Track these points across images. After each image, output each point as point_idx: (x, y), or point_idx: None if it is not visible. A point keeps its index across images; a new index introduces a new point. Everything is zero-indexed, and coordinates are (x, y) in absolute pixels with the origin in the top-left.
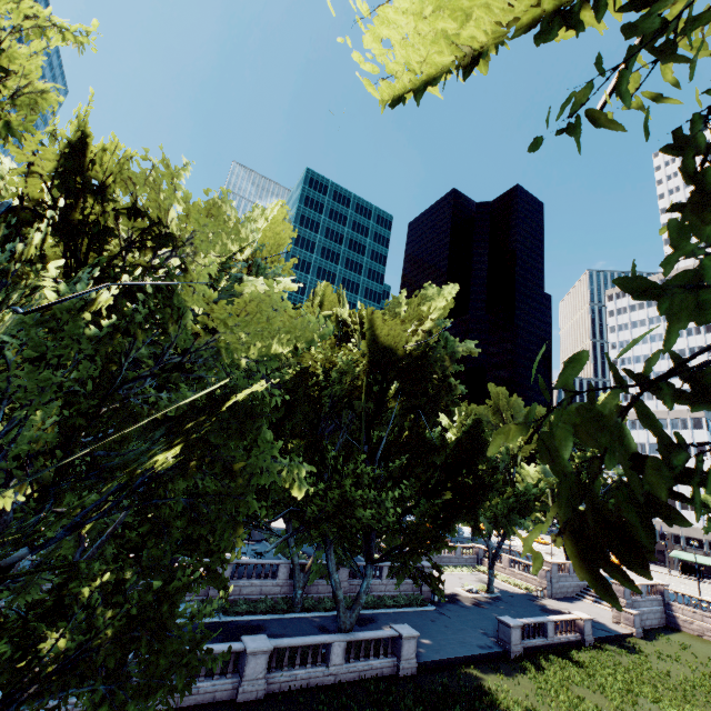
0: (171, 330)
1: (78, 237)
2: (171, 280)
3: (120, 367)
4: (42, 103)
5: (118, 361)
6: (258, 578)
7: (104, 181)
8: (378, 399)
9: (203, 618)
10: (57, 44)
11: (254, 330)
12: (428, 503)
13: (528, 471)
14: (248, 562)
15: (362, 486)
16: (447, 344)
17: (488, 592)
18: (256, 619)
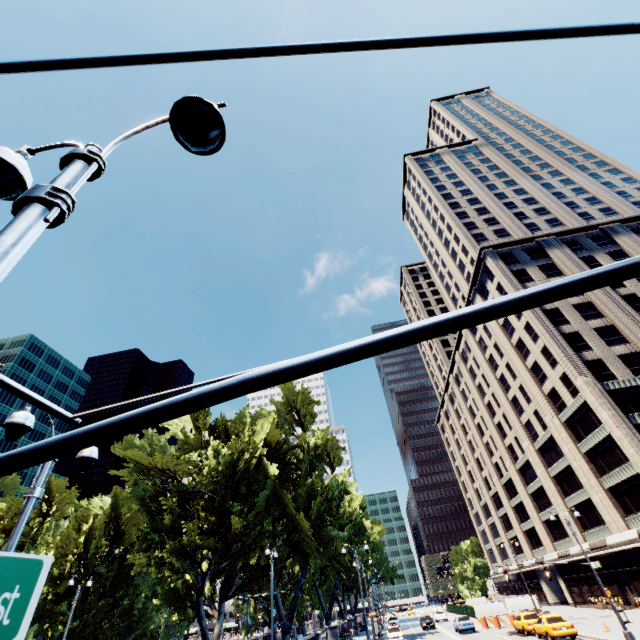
0: None
1: None
2: None
3: None
4: None
5: None
6: None
7: None
8: None
9: None
10: None
11: None
12: None
13: None
14: None
15: None
16: None
17: None
18: None
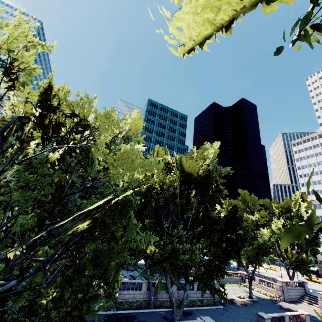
0: (88, 169)
1: (48, 129)
2: (88, 146)
3: (65, 187)
4: (33, 73)
5: (64, 184)
6: (132, 290)
7: (59, 104)
8: (186, 198)
9: (106, 311)
10: (40, 50)
11: (126, 167)
12: (215, 250)
13: (263, 232)
14: (127, 282)
15: (181, 242)
16: (217, 170)
17: (249, 298)
18: (131, 312)
